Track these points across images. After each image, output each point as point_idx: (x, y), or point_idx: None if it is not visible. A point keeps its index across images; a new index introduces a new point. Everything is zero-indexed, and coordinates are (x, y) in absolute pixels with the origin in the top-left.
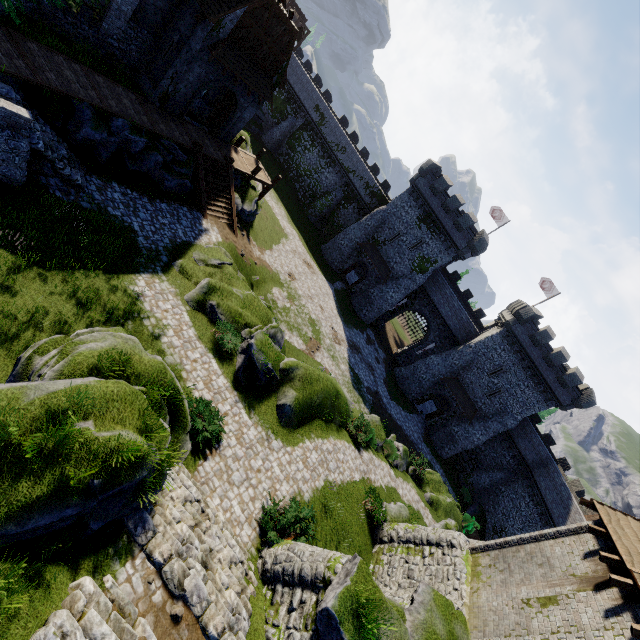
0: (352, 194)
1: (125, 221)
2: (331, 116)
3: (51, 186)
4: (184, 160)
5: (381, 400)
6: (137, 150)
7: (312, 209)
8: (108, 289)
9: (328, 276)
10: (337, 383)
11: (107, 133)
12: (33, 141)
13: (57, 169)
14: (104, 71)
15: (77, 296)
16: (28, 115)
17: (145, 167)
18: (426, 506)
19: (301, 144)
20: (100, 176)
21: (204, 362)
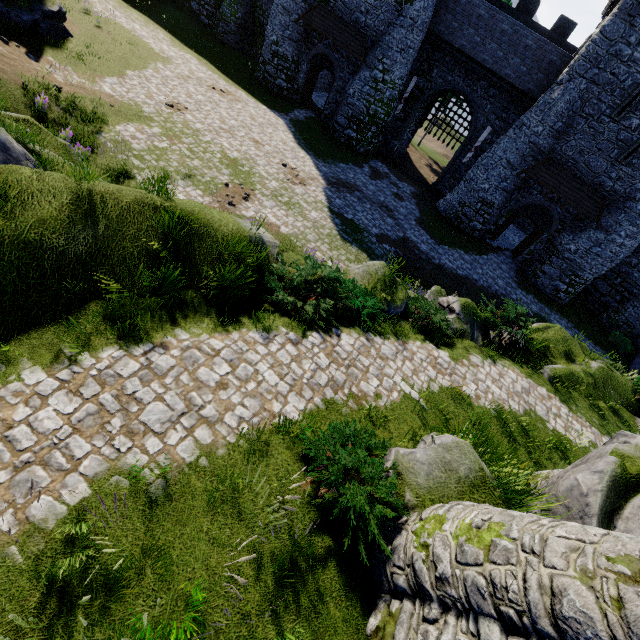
0: None
1: None
2: None
3: None
4: None
5: (416, 249)
6: None
7: (221, 23)
8: None
9: (274, 105)
10: (211, 210)
11: None
12: None
13: None
14: None
15: None
16: None
17: None
18: (546, 394)
19: None
20: None
21: None
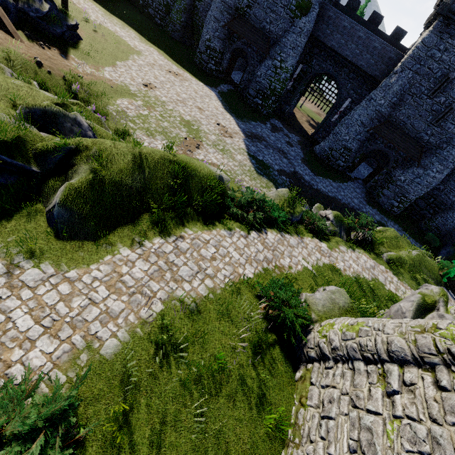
0: None
1: None
2: None
3: None
4: None
5: (302, 179)
6: None
7: (170, 24)
8: None
9: (208, 82)
10: (193, 160)
11: None
12: None
13: None
14: None
15: None
16: None
17: None
18: (384, 270)
19: None
20: None
21: None
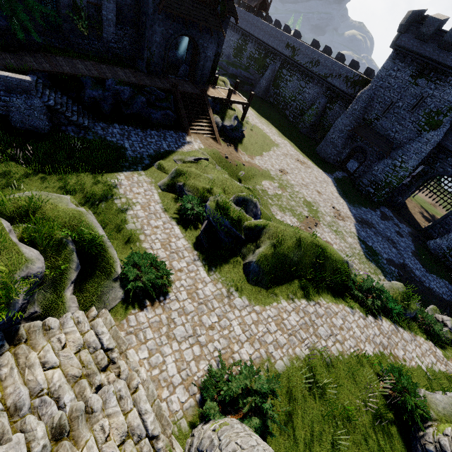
0: (334, 94)
1: (118, 143)
2: (300, 44)
3: (68, 131)
4: (164, 97)
5: (411, 272)
6: (126, 97)
7: (301, 123)
8: (92, 183)
9: (325, 169)
10: (327, 244)
11: (102, 91)
12: (45, 100)
13: (68, 118)
14: (109, 63)
15: (66, 188)
16: (30, 79)
17: (135, 109)
18: None
19: (282, 80)
20: (106, 122)
21: (166, 228)
